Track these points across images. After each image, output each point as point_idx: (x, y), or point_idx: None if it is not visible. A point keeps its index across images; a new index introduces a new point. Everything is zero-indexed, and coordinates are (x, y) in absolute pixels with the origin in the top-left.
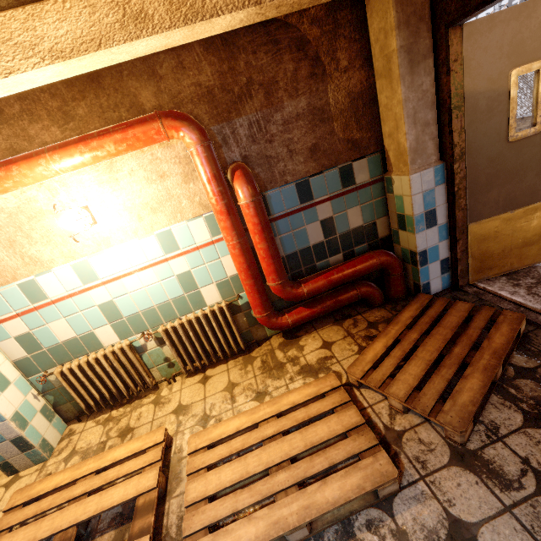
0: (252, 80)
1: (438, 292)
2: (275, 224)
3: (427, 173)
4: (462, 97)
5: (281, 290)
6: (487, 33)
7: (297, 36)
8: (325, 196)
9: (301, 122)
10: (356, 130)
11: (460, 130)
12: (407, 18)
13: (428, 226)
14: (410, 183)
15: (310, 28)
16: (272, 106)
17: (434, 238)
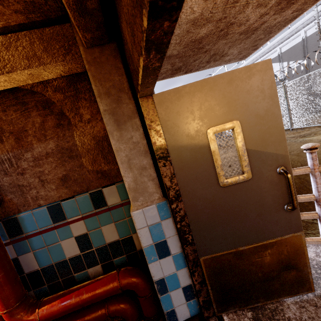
0: (3, 130)
1: (186, 320)
2: (28, 241)
3: (150, 209)
4: (167, 149)
5: (9, 318)
6: (176, 101)
7: (43, 99)
8: (77, 216)
9: (51, 159)
10: (104, 163)
11: (170, 175)
12: (107, 89)
13: (160, 256)
14: (133, 219)
15: (54, 94)
16: (23, 148)
17: (171, 267)
